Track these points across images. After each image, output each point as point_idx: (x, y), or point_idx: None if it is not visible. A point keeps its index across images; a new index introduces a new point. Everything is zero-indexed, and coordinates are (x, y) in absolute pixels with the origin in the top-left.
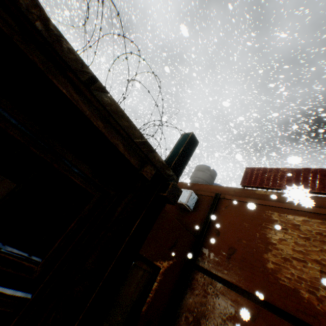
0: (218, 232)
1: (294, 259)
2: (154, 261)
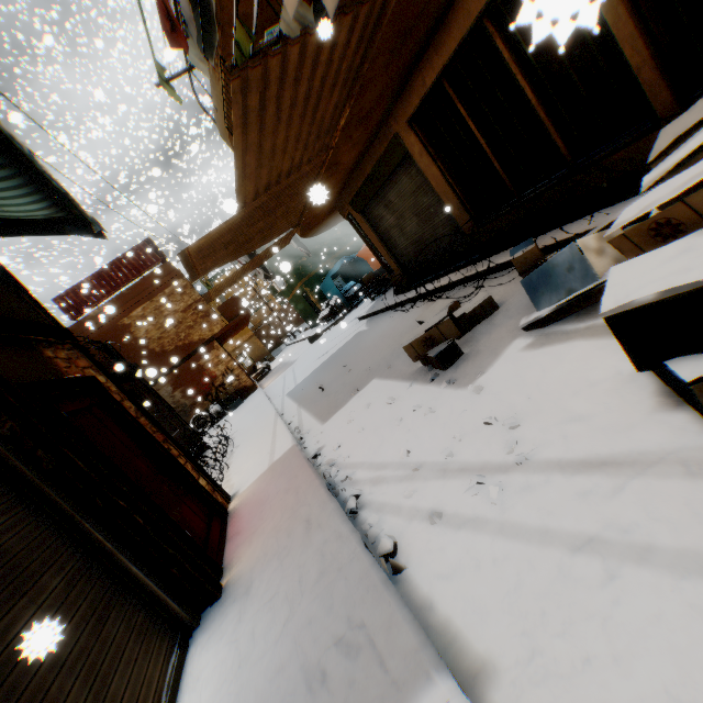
0: None
1: (163, 334)
2: None
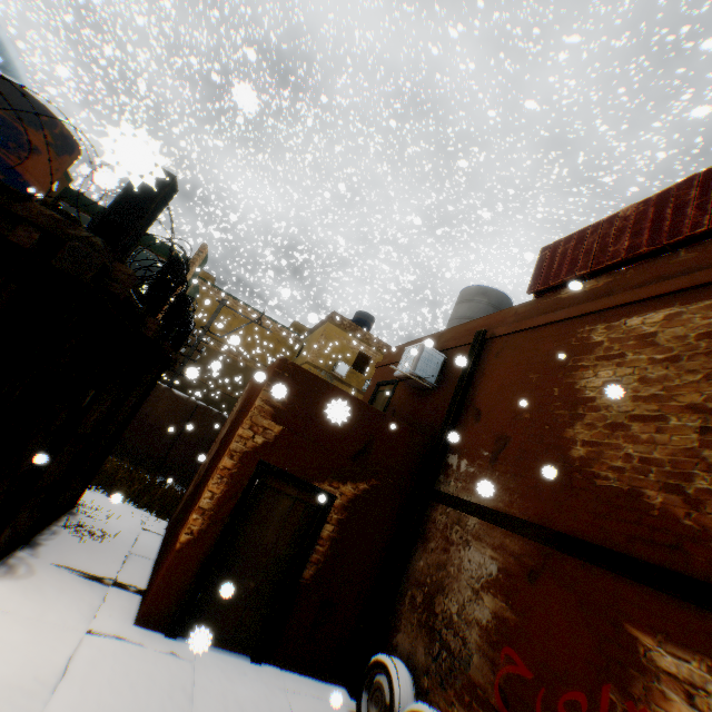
0: (478, 413)
1: (636, 420)
2: (313, 481)
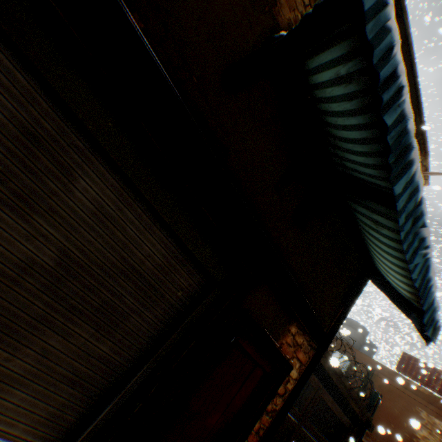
0: None
1: None
2: None
